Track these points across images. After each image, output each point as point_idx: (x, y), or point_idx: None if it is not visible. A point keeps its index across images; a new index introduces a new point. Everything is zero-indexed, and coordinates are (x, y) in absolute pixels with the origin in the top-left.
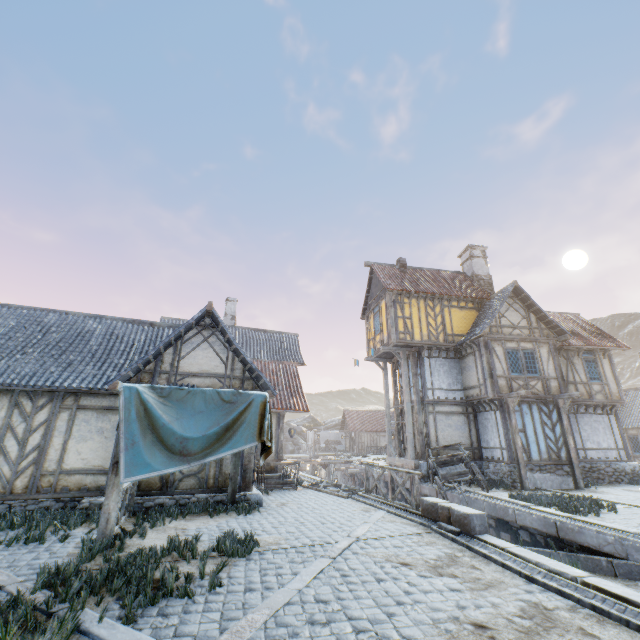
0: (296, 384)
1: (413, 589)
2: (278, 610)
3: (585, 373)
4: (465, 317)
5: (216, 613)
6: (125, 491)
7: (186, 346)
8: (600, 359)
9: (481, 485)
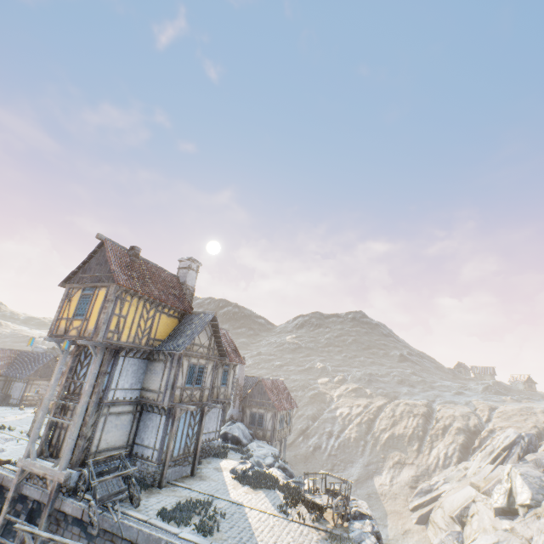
0: None
1: None
2: None
3: (221, 380)
4: (169, 324)
5: None
6: None
7: None
8: (231, 370)
9: (133, 499)
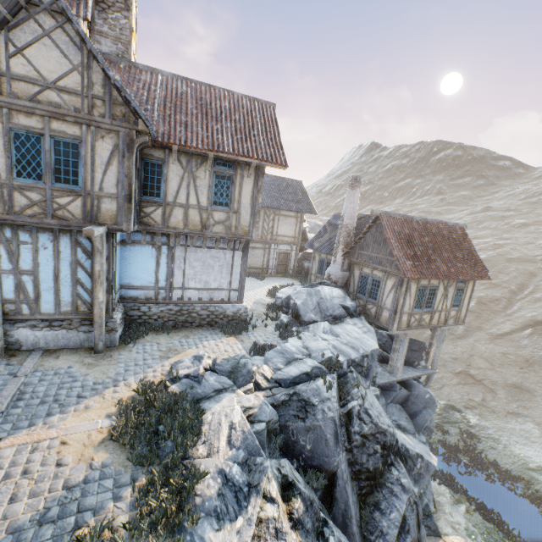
0: None
1: None
2: None
3: (209, 194)
4: None
5: None
6: None
7: None
8: (242, 177)
9: None
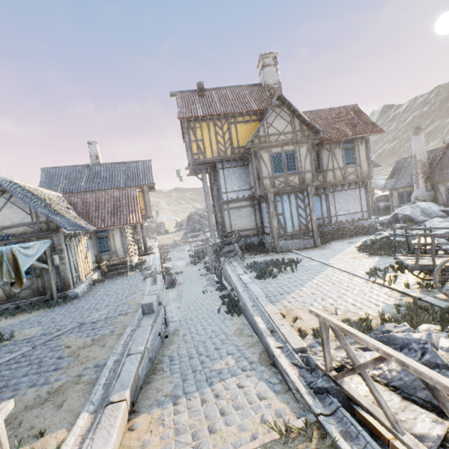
0: (134, 204)
1: (32, 372)
2: None
3: (343, 160)
4: (249, 130)
5: None
6: None
7: None
8: (358, 146)
9: (242, 256)
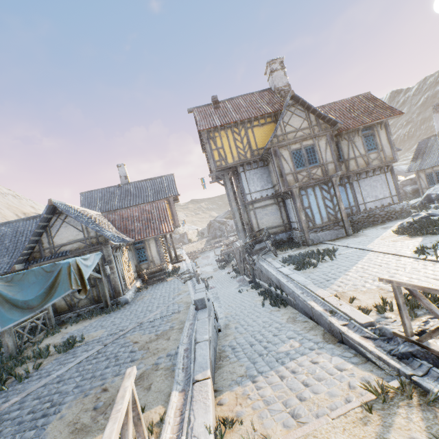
0: (164, 215)
1: (112, 364)
2: (32, 392)
3: (364, 147)
4: (266, 132)
5: (4, 399)
6: (34, 322)
7: (53, 229)
8: (377, 131)
9: (275, 252)
